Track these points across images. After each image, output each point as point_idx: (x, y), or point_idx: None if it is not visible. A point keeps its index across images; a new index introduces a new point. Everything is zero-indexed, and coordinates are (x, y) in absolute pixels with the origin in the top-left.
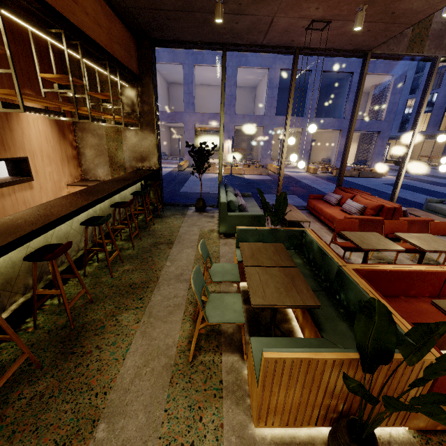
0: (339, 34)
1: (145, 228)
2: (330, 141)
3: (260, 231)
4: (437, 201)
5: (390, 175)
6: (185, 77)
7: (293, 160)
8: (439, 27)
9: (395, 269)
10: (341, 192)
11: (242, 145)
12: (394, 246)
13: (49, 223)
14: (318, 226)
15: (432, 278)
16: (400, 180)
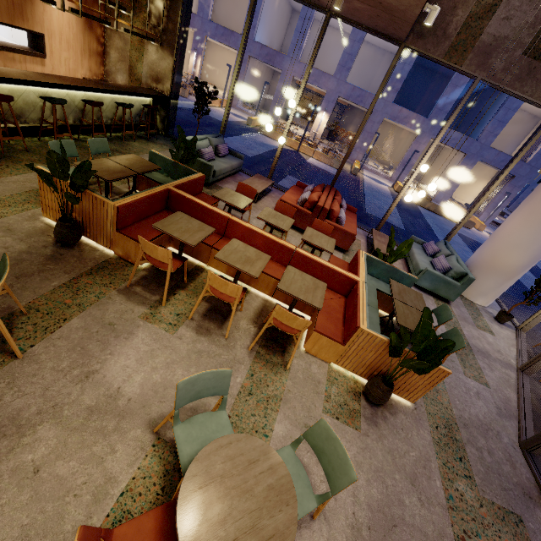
0: (355, 9)
1: (124, 140)
2: (449, 165)
3: (166, 160)
4: (420, 241)
5: (488, 233)
6: (304, 8)
7: (266, 130)
8: (490, 41)
9: (197, 201)
10: (317, 187)
11: (350, 128)
12: (239, 205)
13: (1, 77)
14: (273, 206)
15: (218, 218)
16: (393, 205)
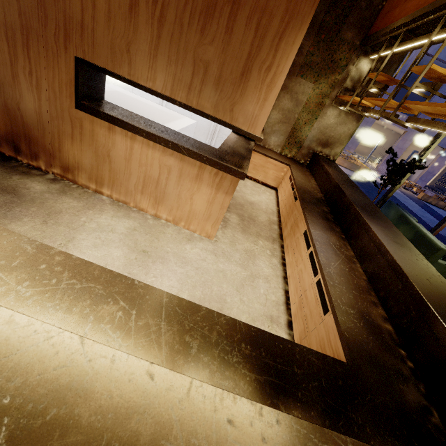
0: None
1: None
2: None
3: None
4: None
5: None
6: None
7: None
8: None
9: None
10: None
11: None
12: None
13: None
14: None
15: None
16: None
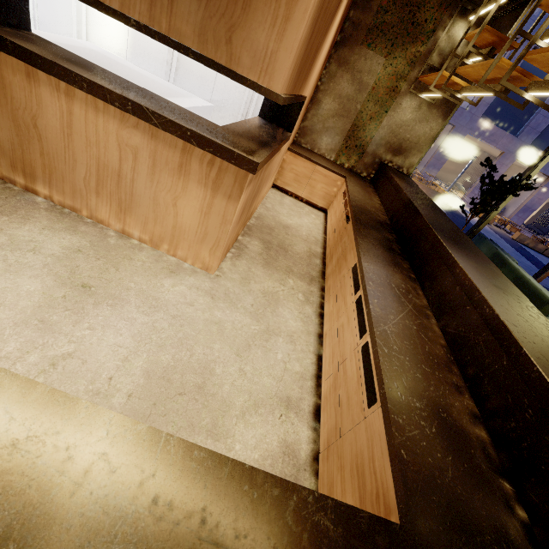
0: None
1: None
2: None
3: None
4: None
5: None
6: None
7: None
8: None
9: None
10: None
11: None
12: None
13: None
14: None
15: None
16: None
